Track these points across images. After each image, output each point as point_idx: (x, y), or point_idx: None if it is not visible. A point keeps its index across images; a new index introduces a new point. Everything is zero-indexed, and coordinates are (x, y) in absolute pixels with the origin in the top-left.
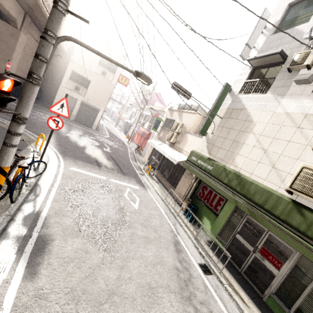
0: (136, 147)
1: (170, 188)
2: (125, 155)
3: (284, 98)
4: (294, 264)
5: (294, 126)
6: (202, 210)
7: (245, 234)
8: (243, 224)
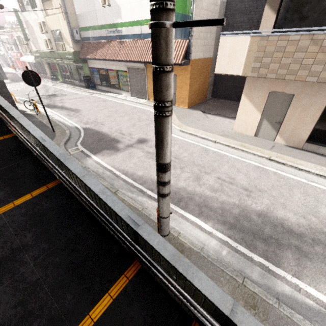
0: (22, 70)
1: (47, 76)
2: (17, 77)
3: (30, 13)
4: (68, 69)
5: (38, 25)
6: (56, 74)
7: (63, 71)
8: (61, 68)
